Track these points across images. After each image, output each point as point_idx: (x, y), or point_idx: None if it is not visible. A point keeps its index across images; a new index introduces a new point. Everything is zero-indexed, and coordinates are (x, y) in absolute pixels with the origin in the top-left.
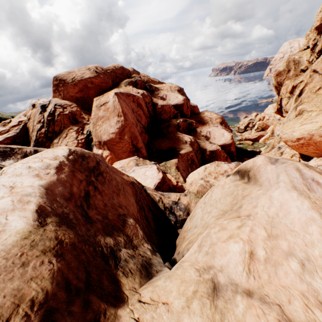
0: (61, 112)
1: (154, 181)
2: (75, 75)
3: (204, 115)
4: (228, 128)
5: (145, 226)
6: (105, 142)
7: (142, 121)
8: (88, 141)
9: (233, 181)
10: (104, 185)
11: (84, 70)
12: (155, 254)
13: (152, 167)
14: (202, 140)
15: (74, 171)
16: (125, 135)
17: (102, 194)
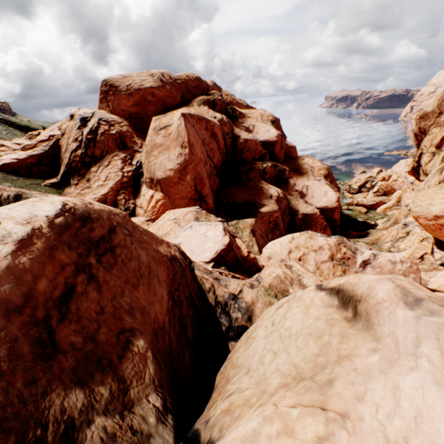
0: (105, 131)
1: (216, 247)
2: (132, 81)
3: (302, 162)
4: (334, 185)
5: (175, 337)
6: (159, 181)
7: (214, 157)
8: (136, 175)
9: (326, 306)
10: (111, 270)
11: (145, 76)
12: (163, 421)
13: (217, 226)
14: (294, 196)
15: (55, 247)
16: (187, 174)
17: (102, 288)
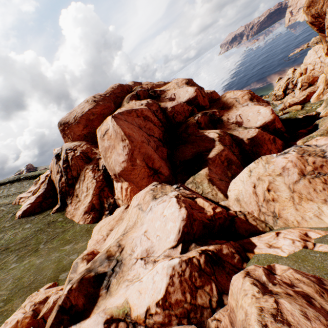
0: (73, 156)
1: (176, 226)
2: (76, 113)
3: (225, 99)
4: (262, 101)
5: None
6: (119, 174)
7: (154, 133)
8: (106, 176)
9: None
10: None
11: (83, 105)
12: None
13: (170, 200)
14: (232, 129)
15: None
16: (136, 159)
17: None
